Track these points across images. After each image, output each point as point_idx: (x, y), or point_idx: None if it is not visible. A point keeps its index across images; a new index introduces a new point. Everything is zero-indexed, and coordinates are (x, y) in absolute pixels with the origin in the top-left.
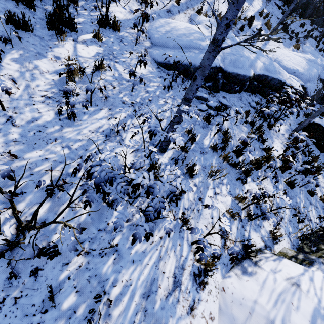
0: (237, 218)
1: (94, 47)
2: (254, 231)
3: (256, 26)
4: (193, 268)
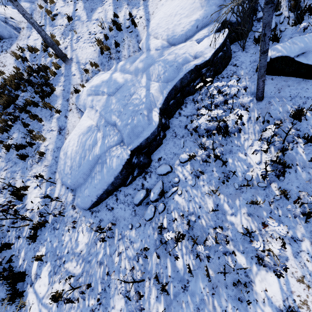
0: None
1: (44, 271)
2: None
3: (125, 15)
4: None
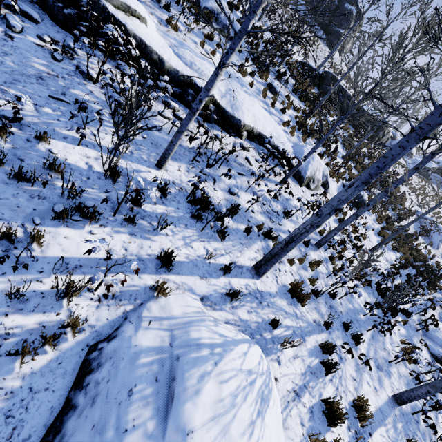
0: None
1: (402, 328)
2: None
3: None
4: None
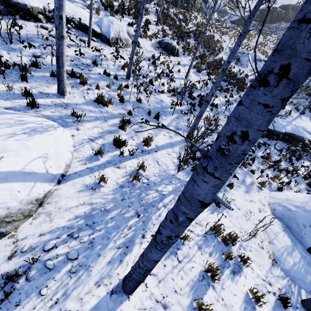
0: (275, 182)
1: (210, 113)
2: (285, 189)
3: (288, 109)
4: (257, 184)
